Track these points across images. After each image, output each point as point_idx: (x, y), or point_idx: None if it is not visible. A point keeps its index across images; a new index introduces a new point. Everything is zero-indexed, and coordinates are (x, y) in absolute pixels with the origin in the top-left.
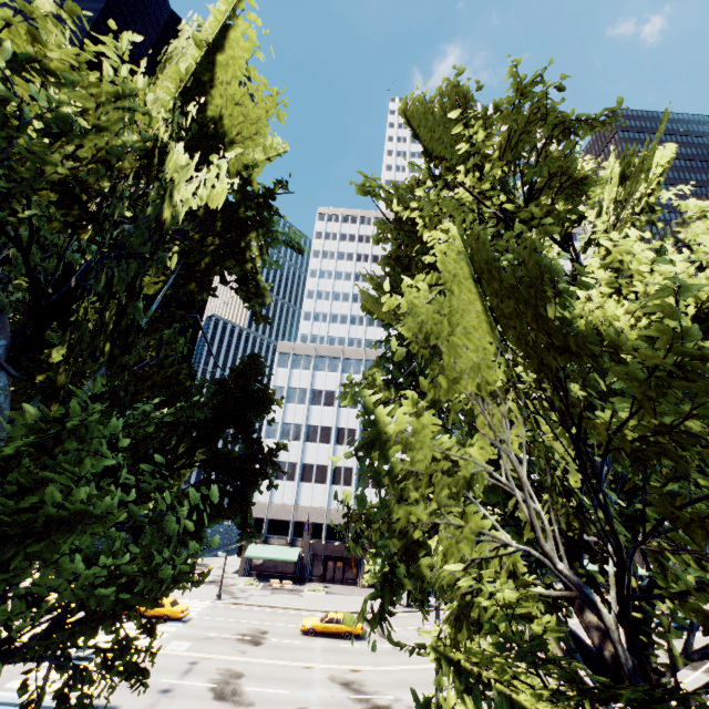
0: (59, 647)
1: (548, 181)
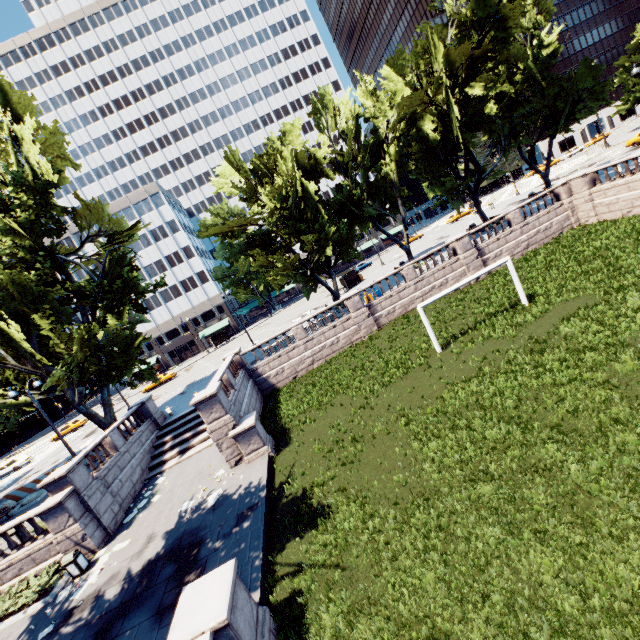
0: None
1: None
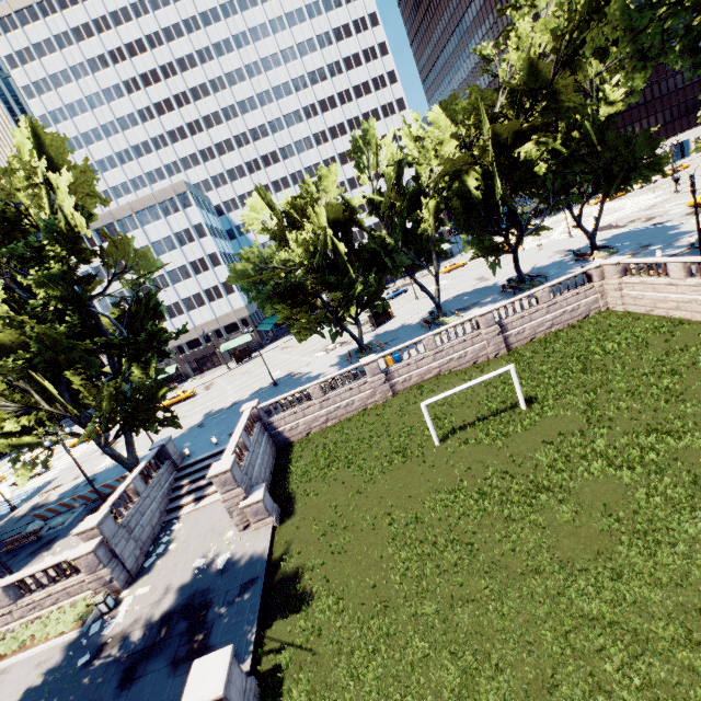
0: None
1: None
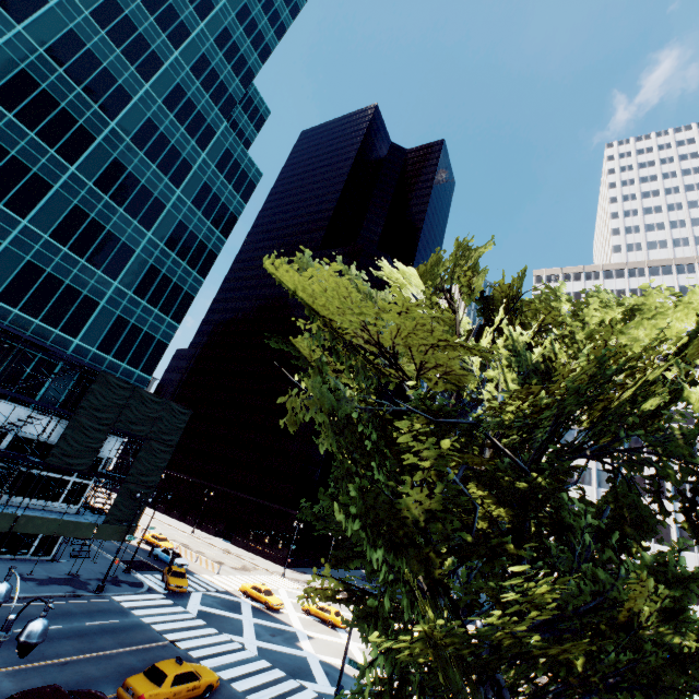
0: None
1: None
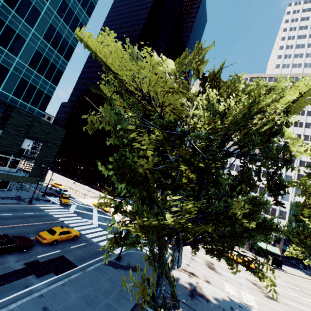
0: None
1: None
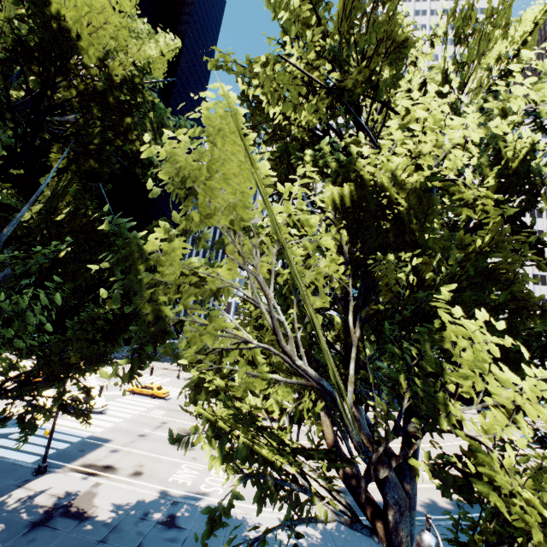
0: (31, 395)
1: (376, 46)
